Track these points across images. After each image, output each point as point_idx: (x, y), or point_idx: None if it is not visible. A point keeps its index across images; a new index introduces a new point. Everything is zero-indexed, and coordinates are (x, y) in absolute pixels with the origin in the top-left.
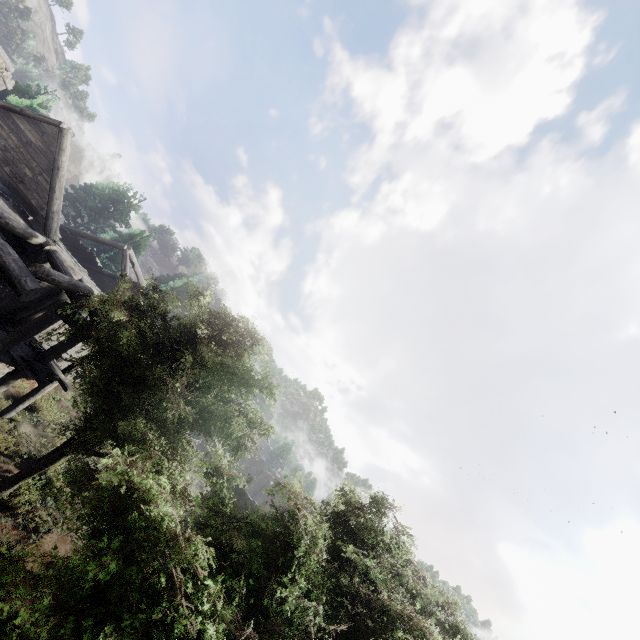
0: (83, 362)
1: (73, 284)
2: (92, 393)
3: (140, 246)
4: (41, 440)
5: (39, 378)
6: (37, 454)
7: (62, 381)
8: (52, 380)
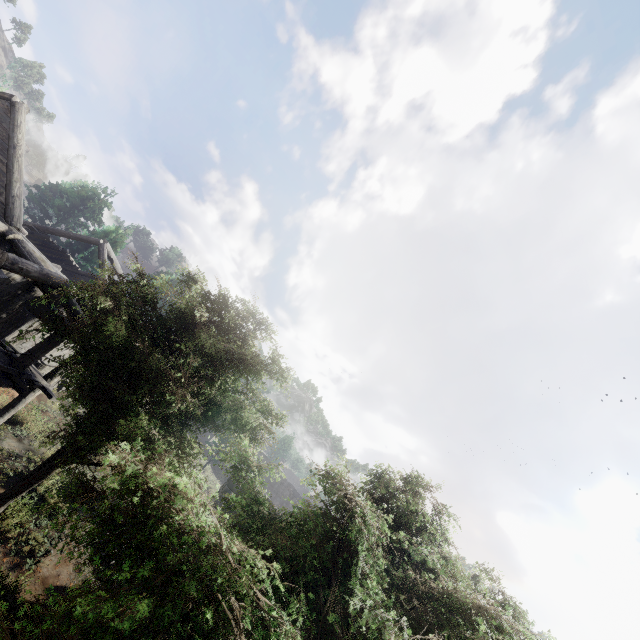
0: (66, 359)
1: (45, 274)
2: (80, 393)
3: (117, 243)
4: (28, 455)
5: (17, 385)
6: (25, 470)
7: (45, 388)
8: (33, 388)
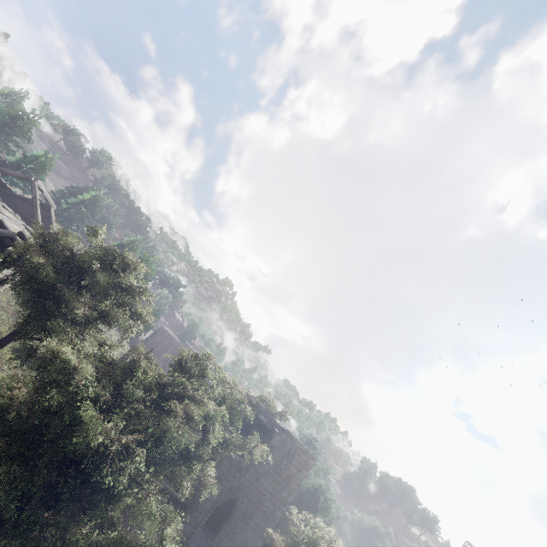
0: (17, 287)
1: None
2: (27, 305)
3: (46, 167)
4: None
5: None
6: None
7: None
8: None
